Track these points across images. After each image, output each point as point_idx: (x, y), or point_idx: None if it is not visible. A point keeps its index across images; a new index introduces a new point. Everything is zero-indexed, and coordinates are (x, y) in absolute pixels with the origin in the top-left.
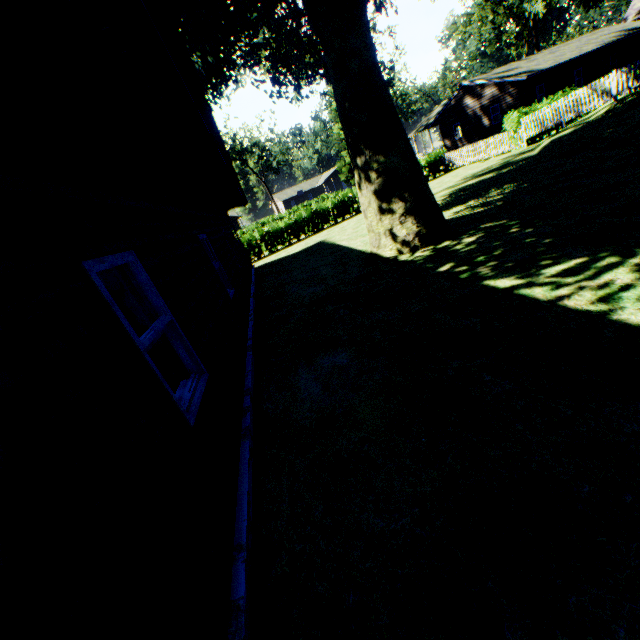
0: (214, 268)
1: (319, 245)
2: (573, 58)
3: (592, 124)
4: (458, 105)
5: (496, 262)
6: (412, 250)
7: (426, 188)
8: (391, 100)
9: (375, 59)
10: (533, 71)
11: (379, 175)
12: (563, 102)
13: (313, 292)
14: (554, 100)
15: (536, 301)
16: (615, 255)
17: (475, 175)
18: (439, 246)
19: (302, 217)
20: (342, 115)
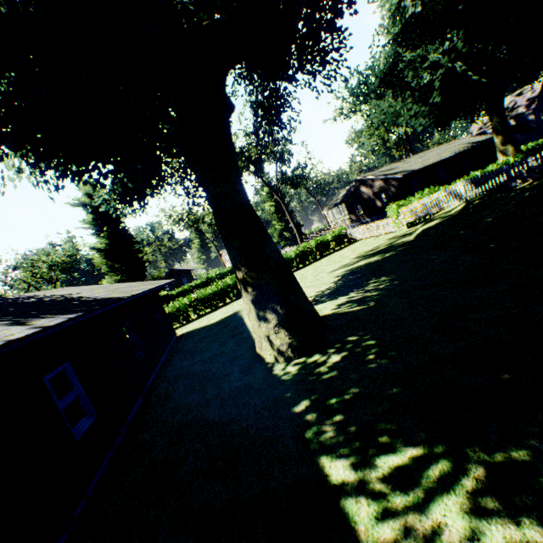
0: (58, 410)
1: (233, 318)
2: (435, 162)
3: (451, 220)
4: (356, 191)
5: (343, 416)
6: (286, 360)
7: (299, 297)
8: (262, 227)
9: (245, 199)
10: (407, 171)
11: (254, 288)
12: (428, 200)
13: (190, 404)
14: (423, 195)
15: (356, 542)
16: (449, 457)
17: (366, 254)
18: (309, 360)
19: (228, 283)
20: (222, 237)
